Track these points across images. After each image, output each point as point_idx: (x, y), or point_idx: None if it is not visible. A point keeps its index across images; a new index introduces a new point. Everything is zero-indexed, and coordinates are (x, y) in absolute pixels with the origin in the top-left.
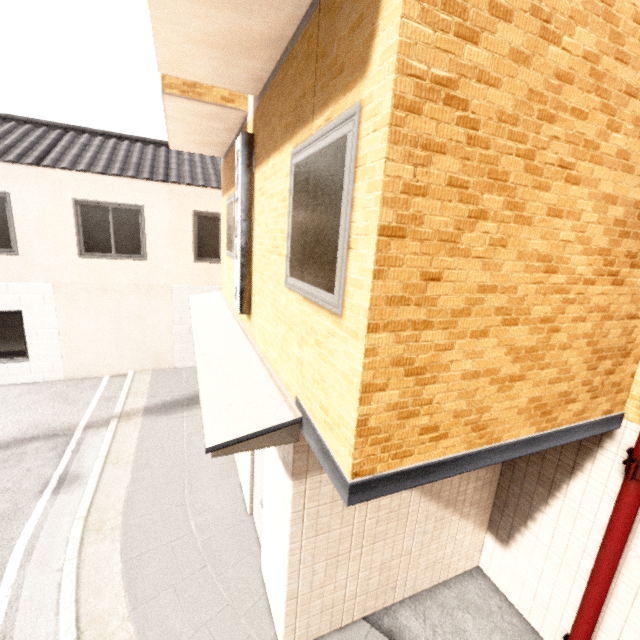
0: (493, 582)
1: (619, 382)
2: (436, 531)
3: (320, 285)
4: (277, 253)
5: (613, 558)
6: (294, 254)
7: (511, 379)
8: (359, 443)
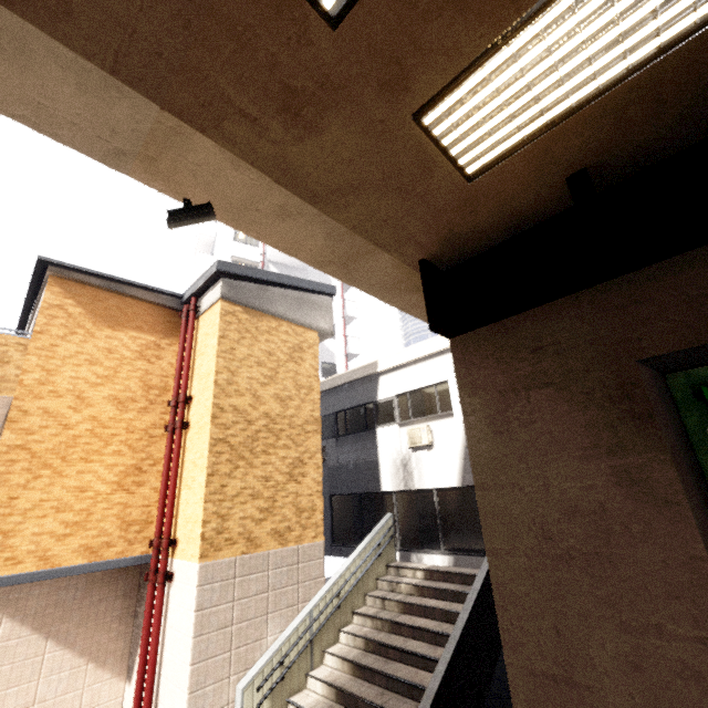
0: None
1: (150, 536)
2: (72, 679)
3: None
4: None
5: (144, 632)
6: None
7: (65, 536)
8: None
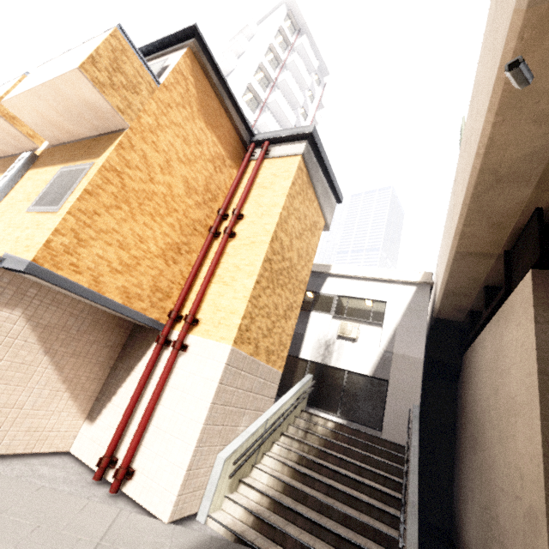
0: (76, 456)
1: (165, 308)
2: (49, 399)
3: (52, 205)
4: (27, 201)
5: (141, 383)
6: (42, 198)
7: (117, 271)
8: (43, 249)
